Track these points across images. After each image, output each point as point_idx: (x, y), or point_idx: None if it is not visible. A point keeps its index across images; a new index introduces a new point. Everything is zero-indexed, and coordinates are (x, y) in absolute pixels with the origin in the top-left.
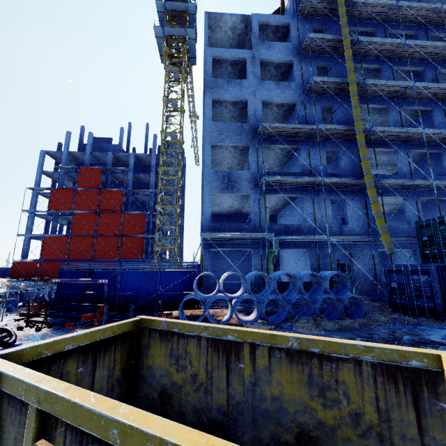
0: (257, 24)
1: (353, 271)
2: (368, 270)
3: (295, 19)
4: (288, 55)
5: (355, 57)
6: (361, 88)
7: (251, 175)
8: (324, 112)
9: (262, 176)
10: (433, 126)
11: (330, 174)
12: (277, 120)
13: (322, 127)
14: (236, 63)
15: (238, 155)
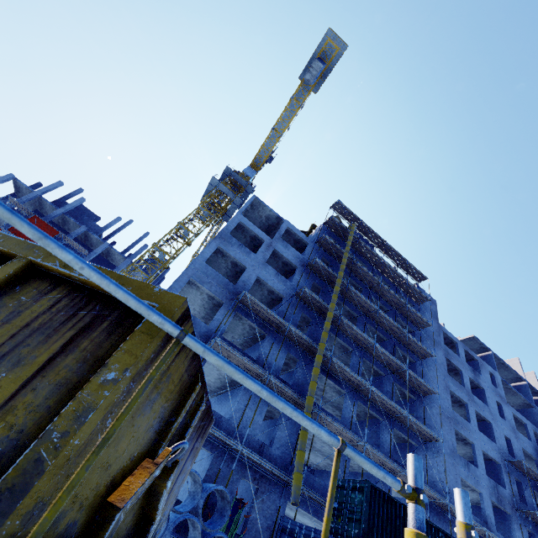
0: (286, 227)
1: (248, 516)
2: (267, 527)
3: (313, 244)
4: (297, 261)
5: (342, 296)
6: (337, 321)
7: (207, 330)
8: (303, 322)
9: None
10: (382, 392)
11: (281, 379)
12: (263, 302)
13: (293, 329)
14: (255, 239)
15: (209, 308)
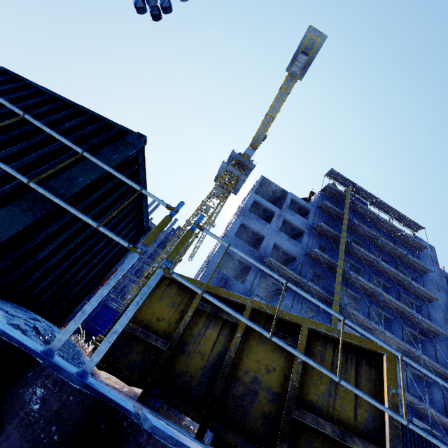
0: (290, 198)
1: None
2: None
3: (314, 209)
4: (303, 226)
5: (346, 252)
6: (345, 274)
7: (244, 289)
8: (314, 276)
9: (251, 295)
10: (392, 333)
11: None
12: (278, 262)
13: (310, 284)
14: (267, 211)
15: (239, 270)
